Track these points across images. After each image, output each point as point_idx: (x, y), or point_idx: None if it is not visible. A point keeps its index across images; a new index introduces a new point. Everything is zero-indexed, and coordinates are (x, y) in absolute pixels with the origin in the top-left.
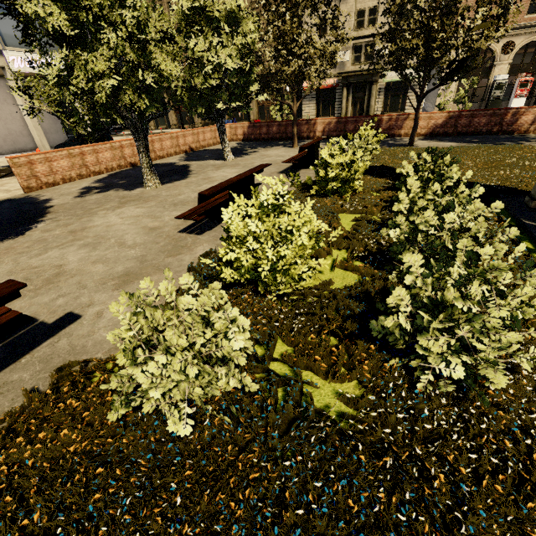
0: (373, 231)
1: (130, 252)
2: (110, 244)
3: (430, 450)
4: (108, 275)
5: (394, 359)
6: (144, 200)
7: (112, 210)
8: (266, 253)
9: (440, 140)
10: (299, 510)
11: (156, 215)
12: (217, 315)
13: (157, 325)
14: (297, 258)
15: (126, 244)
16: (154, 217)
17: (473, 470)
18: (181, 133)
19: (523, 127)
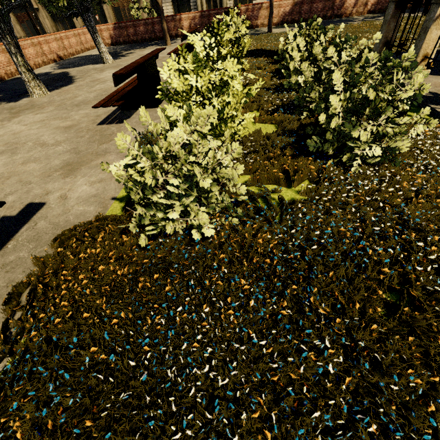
0: (273, 94)
1: (57, 148)
2: (29, 147)
3: (373, 199)
4: (48, 169)
5: (330, 160)
6: (39, 107)
7: (8, 121)
8: (213, 102)
9: (291, 27)
10: (313, 247)
11: (62, 116)
12: (210, 137)
13: (156, 159)
14: (239, 104)
15: (48, 144)
16: (62, 118)
17: (400, 199)
18: (42, 38)
19: (348, 10)
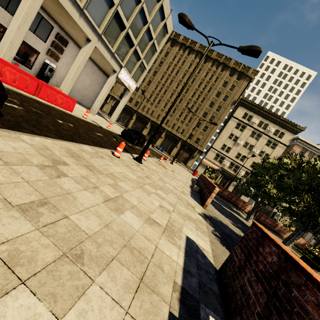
0: None
1: None
2: None
3: None
4: None
5: None
6: None
7: None
8: None
9: None
10: None
11: None
12: None
13: None
14: None
15: None
16: None
17: None
18: None
19: None
